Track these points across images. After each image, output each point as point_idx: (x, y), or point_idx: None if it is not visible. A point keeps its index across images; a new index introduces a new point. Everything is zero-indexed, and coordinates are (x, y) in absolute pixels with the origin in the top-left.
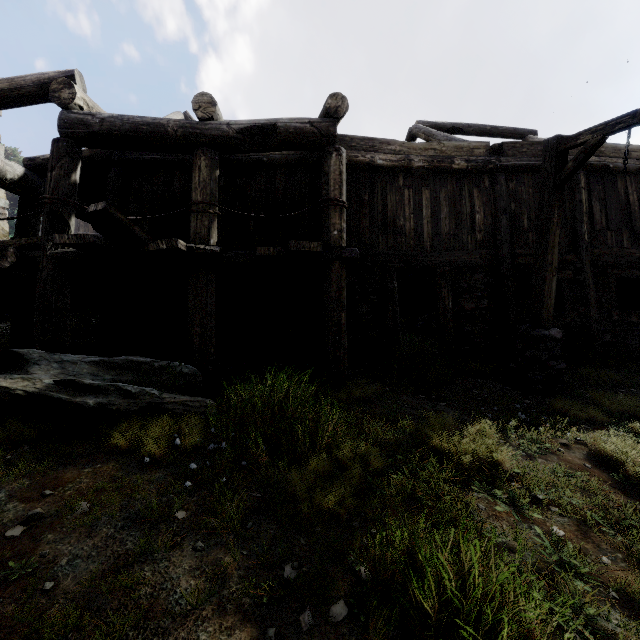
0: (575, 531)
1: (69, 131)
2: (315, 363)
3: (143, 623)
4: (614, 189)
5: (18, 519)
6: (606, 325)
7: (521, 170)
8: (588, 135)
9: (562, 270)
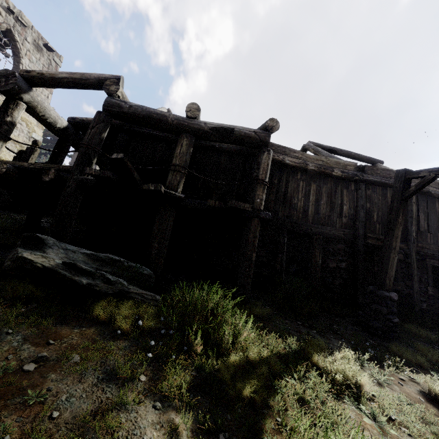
0: None
1: (109, 108)
2: (224, 283)
3: None
4: (433, 207)
5: (31, 358)
6: (424, 296)
7: (375, 184)
8: (426, 173)
9: None
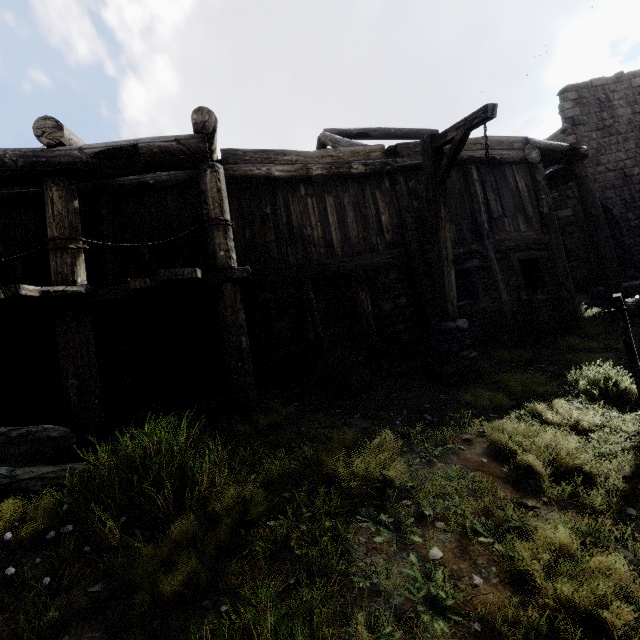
0: (455, 548)
1: None
2: None
3: None
4: (504, 179)
5: None
6: (517, 305)
7: (418, 169)
8: (454, 132)
9: (470, 259)
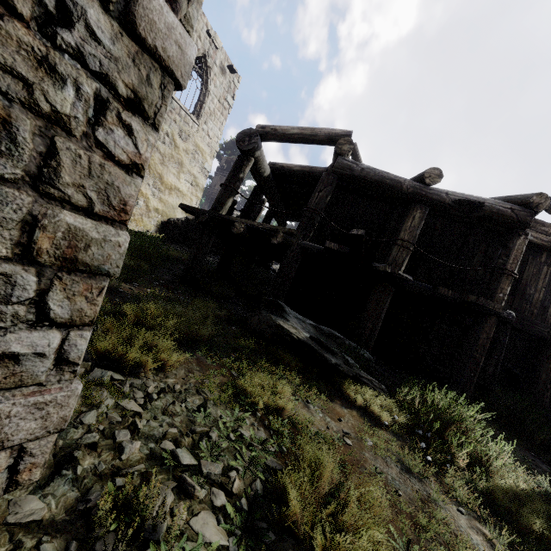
0: None
1: (339, 170)
2: (419, 375)
3: (469, 549)
4: None
5: (340, 432)
6: None
7: None
8: None
9: None
